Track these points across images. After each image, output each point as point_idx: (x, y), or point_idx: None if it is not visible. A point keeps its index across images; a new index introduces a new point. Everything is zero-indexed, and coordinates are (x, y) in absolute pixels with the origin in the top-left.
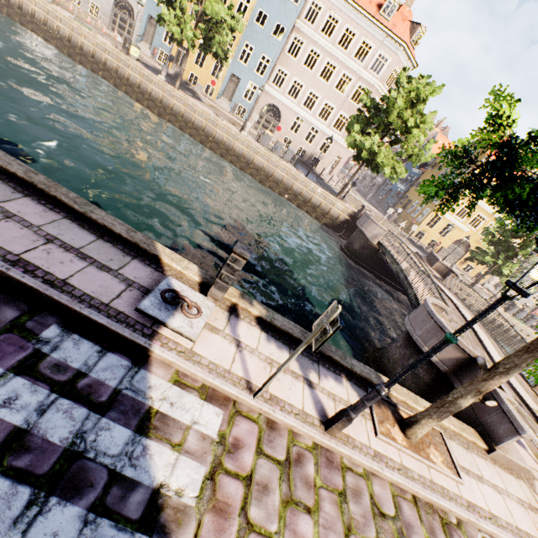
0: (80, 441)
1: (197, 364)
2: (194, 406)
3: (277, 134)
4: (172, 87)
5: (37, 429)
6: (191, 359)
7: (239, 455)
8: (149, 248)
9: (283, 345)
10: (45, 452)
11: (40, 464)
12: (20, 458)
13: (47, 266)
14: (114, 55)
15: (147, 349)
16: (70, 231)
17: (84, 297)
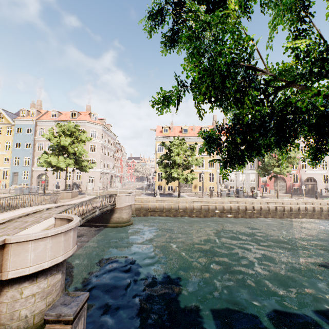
0: None
1: None
2: None
3: (50, 185)
4: None
5: None
6: None
7: None
8: None
9: None
10: None
11: None
12: None
13: None
14: None
15: None
16: None
17: None
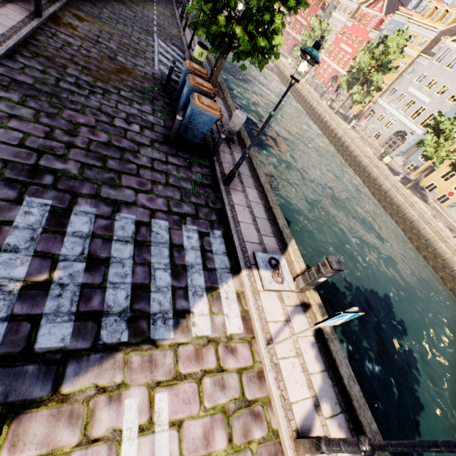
0: (190, 267)
1: (254, 299)
2: (234, 311)
3: None
4: (403, 185)
5: (186, 251)
6: (254, 293)
7: (229, 355)
8: (286, 238)
9: (321, 362)
10: (181, 258)
11: (177, 259)
12: (176, 252)
13: (239, 213)
14: (370, 159)
15: (241, 269)
16: (259, 209)
17: (239, 231)
